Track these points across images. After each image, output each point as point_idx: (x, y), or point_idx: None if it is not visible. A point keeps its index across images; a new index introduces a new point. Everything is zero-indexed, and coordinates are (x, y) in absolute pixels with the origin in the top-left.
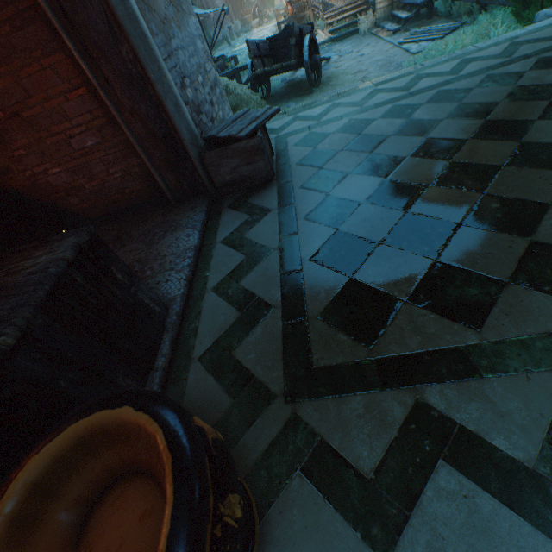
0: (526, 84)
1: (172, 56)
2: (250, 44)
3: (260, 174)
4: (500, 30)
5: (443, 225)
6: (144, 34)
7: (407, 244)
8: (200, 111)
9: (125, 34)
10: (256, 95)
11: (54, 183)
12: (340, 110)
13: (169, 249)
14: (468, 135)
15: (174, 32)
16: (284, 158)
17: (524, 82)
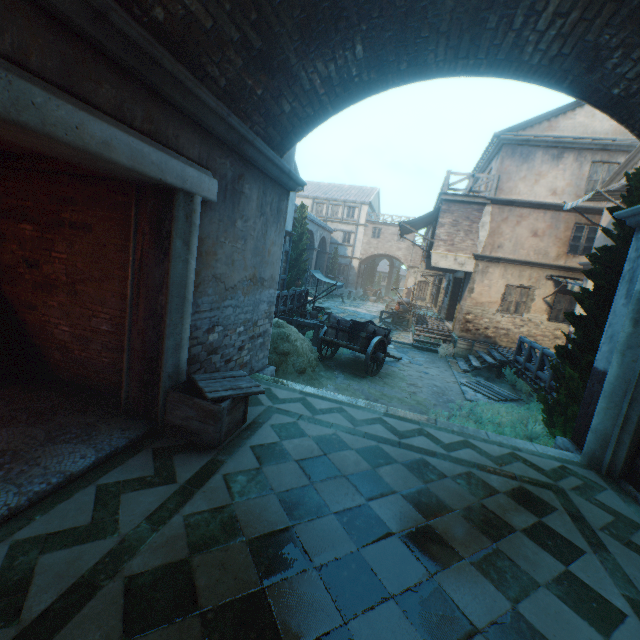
0: (490, 506)
1: (215, 310)
2: (332, 317)
3: (206, 436)
4: (538, 427)
5: (272, 638)
6: (185, 296)
7: (218, 637)
8: (216, 351)
9: (168, 291)
10: (315, 352)
11: (57, 334)
12: (338, 417)
13: (51, 459)
14: (399, 529)
15: (236, 296)
16: (250, 431)
17: (490, 503)
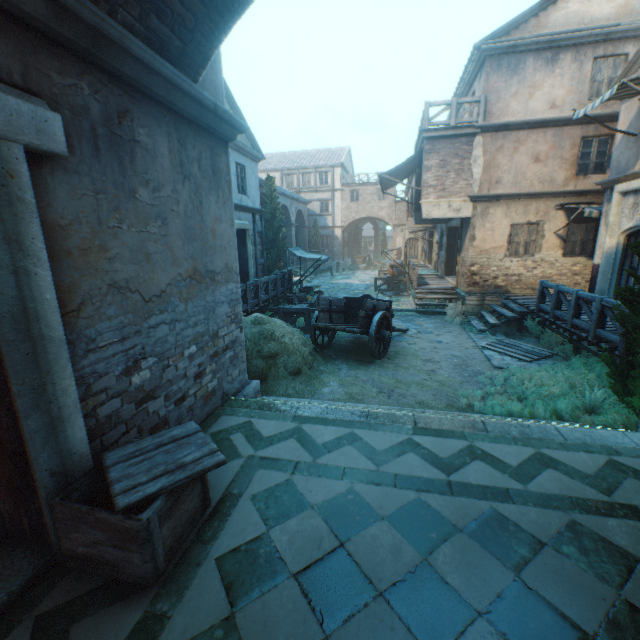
0: None
1: (132, 336)
2: (322, 299)
3: (133, 567)
4: (597, 393)
5: None
6: (43, 335)
7: None
8: (153, 395)
9: None
10: (308, 345)
11: None
12: (350, 454)
13: None
14: None
15: (169, 306)
16: (218, 521)
17: (639, 594)
